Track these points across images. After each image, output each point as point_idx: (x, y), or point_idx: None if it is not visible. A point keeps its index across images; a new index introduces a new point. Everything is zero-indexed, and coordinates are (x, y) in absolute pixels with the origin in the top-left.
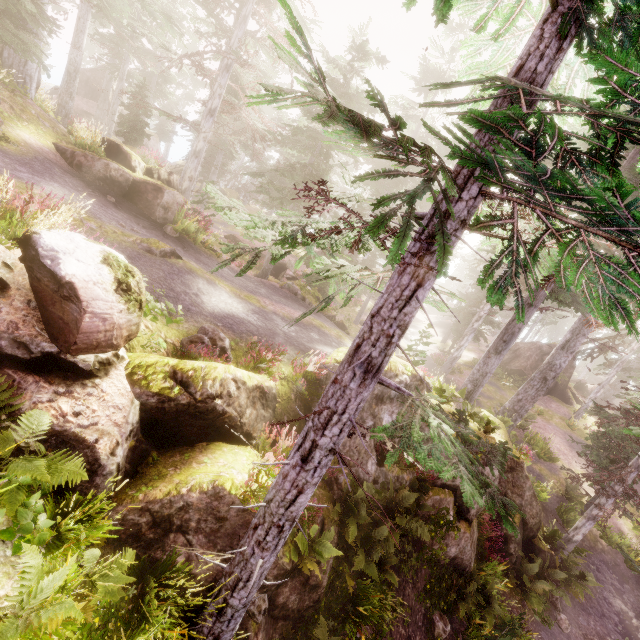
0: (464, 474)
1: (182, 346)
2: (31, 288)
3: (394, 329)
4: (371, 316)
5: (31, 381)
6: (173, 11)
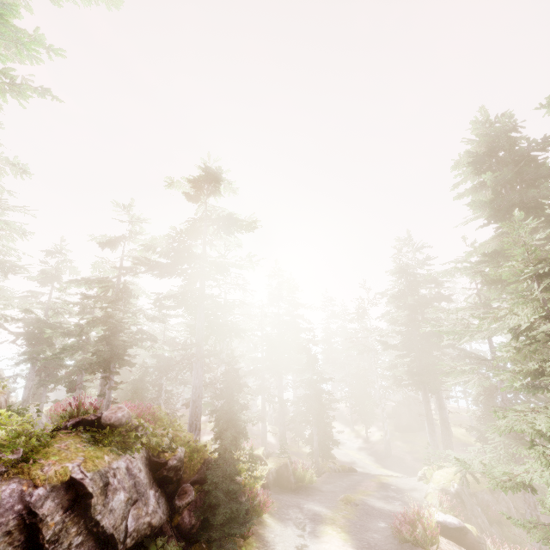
0: None
1: None
2: (452, 542)
3: None
4: None
5: None
6: None
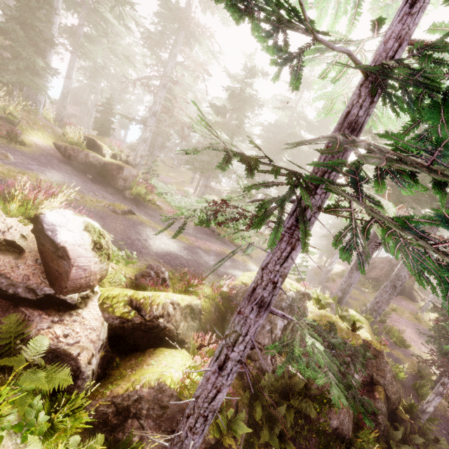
0: (332, 380)
1: (136, 279)
2: (38, 250)
3: (277, 278)
4: (262, 269)
5: (36, 314)
6: (129, 50)
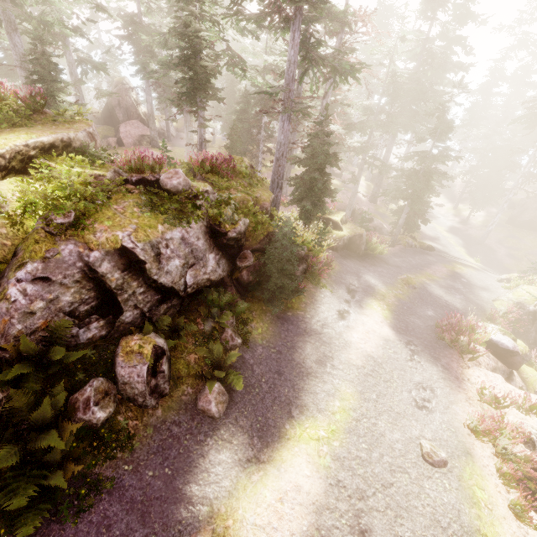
0: None
1: None
2: (492, 354)
3: None
4: None
5: (510, 382)
6: None
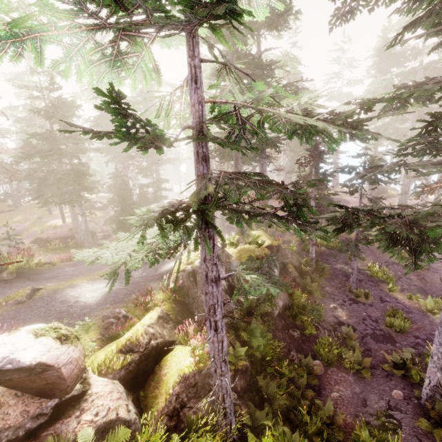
0: (268, 286)
1: (103, 335)
2: (7, 388)
3: (215, 260)
4: (204, 262)
5: (59, 426)
6: None
